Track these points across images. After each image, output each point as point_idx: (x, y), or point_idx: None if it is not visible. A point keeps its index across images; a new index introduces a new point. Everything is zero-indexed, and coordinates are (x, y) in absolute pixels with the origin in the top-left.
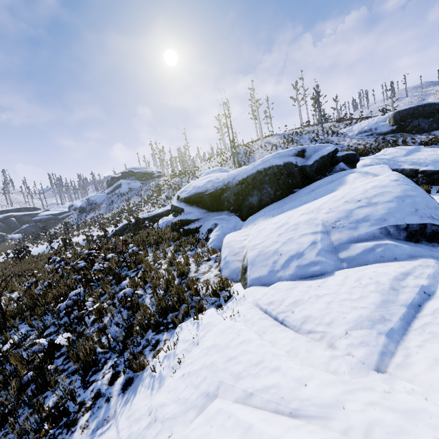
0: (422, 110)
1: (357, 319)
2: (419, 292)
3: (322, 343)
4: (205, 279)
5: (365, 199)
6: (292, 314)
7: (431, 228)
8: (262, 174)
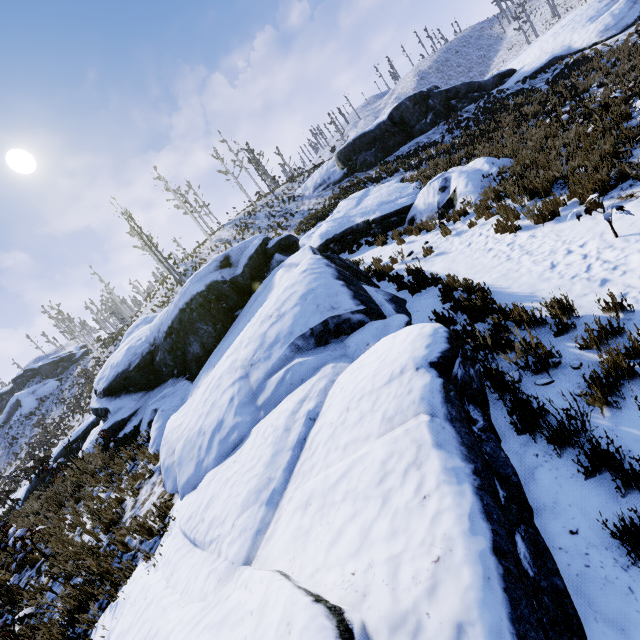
0: (360, 143)
1: (245, 498)
2: (305, 422)
3: (214, 555)
4: (144, 512)
5: (276, 312)
6: (202, 525)
7: (333, 321)
8: (187, 312)
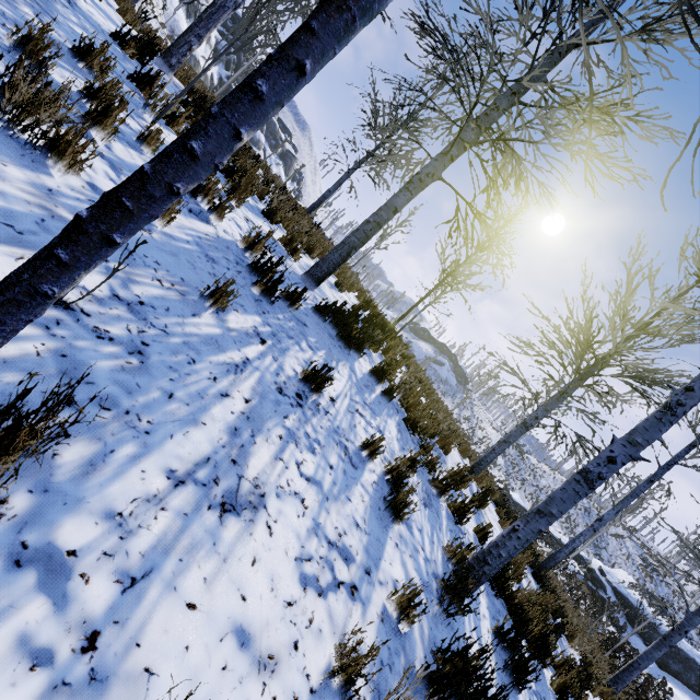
0: None
1: None
2: None
3: None
4: None
5: None
6: None
7: None
8: (696, 666)
